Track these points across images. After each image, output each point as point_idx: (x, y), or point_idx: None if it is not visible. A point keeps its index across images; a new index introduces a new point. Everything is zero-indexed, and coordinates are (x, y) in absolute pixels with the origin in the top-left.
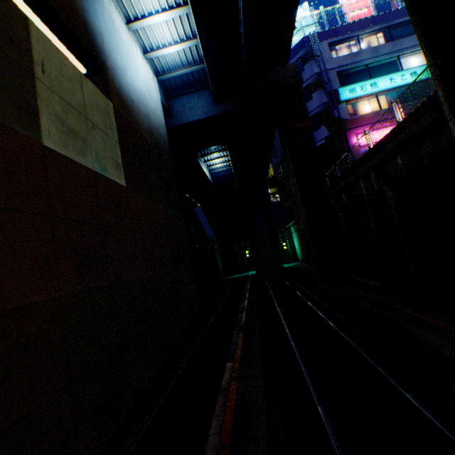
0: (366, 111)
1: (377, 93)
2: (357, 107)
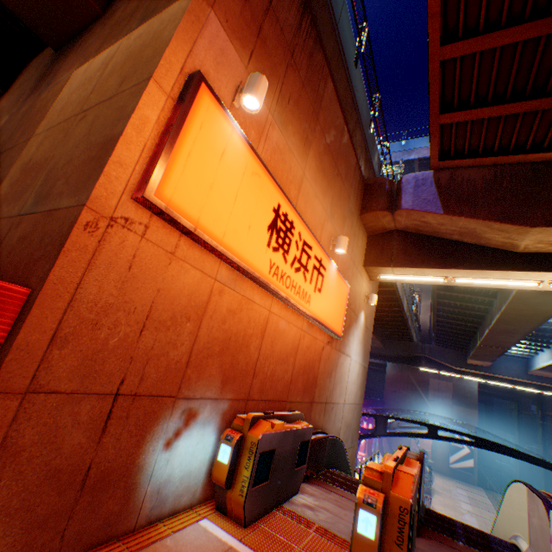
0: None
1: None
2: None
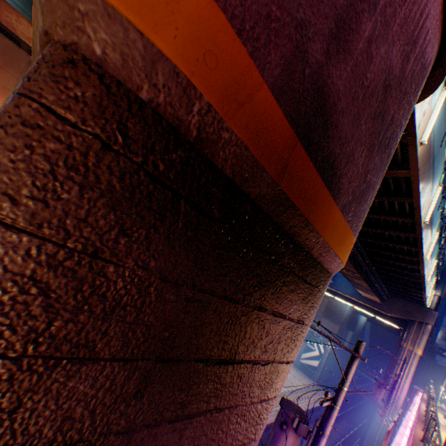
0: None
1: None
2: None
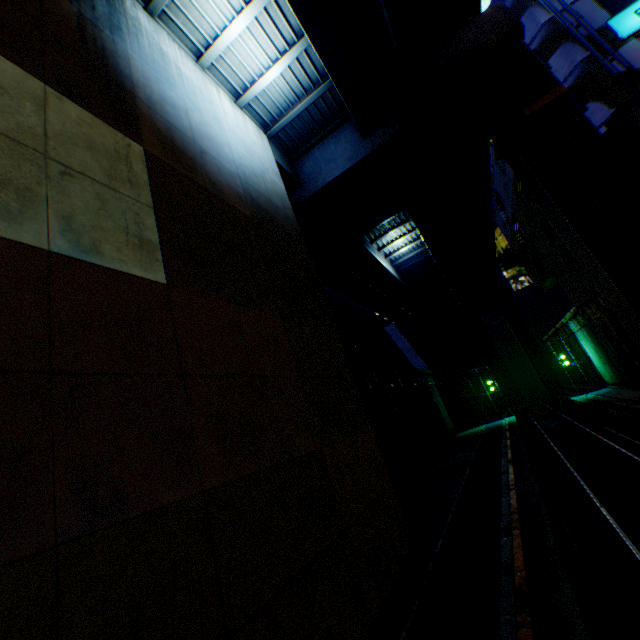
0: None
1: None
2: None
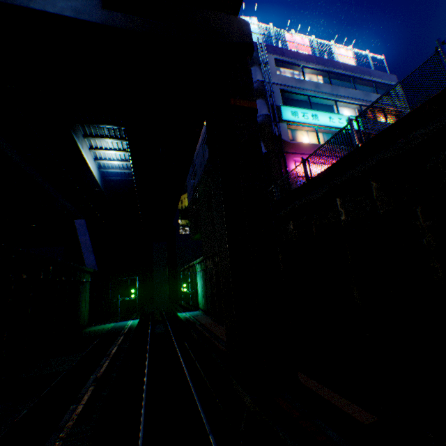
0: (305, 141)
1: (317, 126)
2: (297, 135)
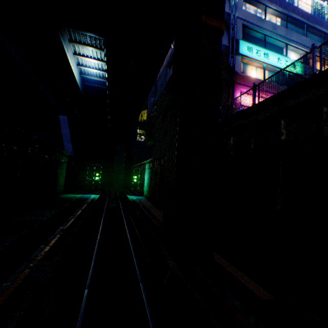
0: (252, 76)
1: (266, 65)
2: (247, 69)
